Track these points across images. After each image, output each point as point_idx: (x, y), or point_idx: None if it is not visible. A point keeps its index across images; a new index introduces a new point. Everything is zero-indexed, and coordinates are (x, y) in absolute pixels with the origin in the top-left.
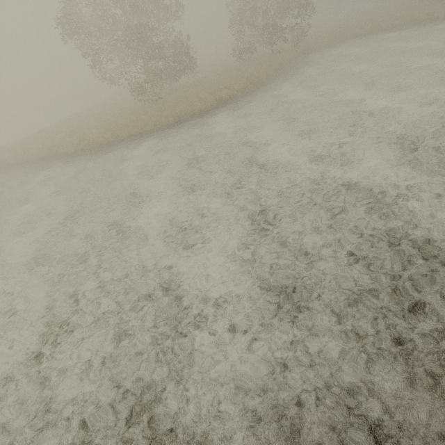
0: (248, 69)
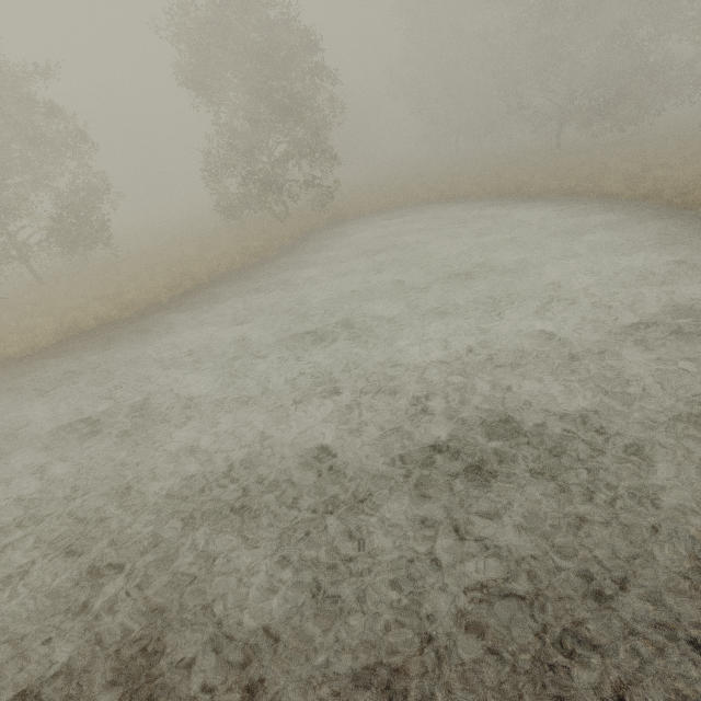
0: (219, 245)
